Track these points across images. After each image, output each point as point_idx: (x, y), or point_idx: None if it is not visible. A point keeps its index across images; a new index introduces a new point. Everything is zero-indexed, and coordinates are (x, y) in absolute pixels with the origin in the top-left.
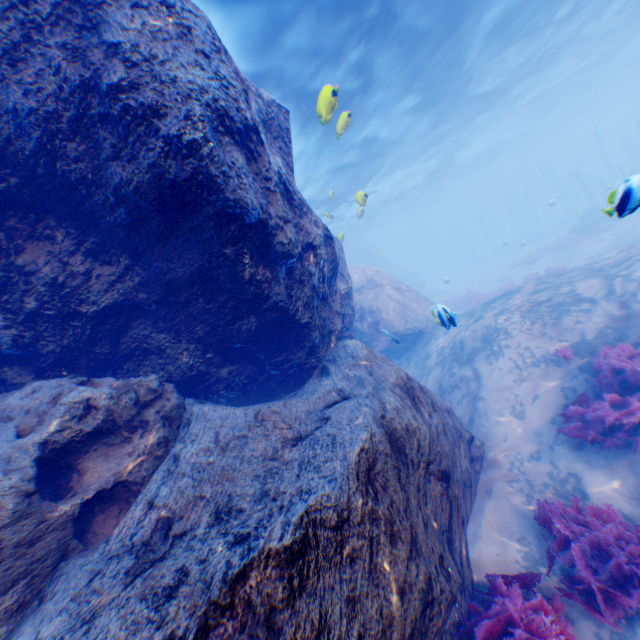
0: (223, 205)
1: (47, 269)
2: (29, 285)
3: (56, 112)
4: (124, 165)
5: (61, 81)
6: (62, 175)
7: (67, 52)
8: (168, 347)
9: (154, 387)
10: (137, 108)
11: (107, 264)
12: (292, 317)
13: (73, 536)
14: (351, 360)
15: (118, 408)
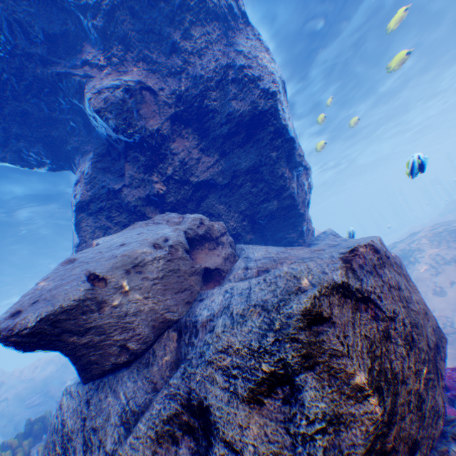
0: (278, 127)
1: (182, 154)
2: (172, 161)
3: (210, 77)
4: (236, 102)
5: (216, 64)
6: (203, 107)
7: (220, 53)
8: (223, 214)
9: (223, 227)
10: (249, 76)
11: (208, 157)
12: (295, 205)
13: (201, 282)
14: (330, 235)
15: (212, 229)
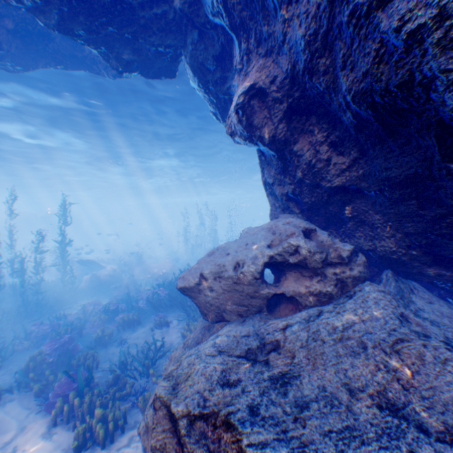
0: (450, 111)
1: (306, 154)
2: (298, 163)
3: (314, 33)
4: (348, 75)
5: None
6: (316, 87)
7: None
8: (377, 227)
9: (341, 256)
10: (363, 4)
11: (340, 155)
12: None
13: (265, 305)
14: None
15: (309, 259)
